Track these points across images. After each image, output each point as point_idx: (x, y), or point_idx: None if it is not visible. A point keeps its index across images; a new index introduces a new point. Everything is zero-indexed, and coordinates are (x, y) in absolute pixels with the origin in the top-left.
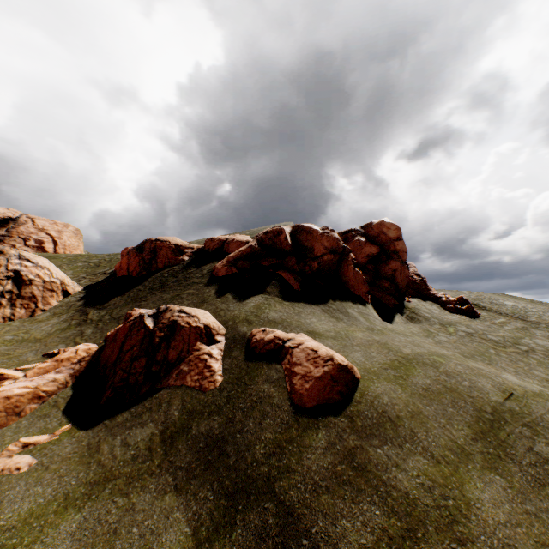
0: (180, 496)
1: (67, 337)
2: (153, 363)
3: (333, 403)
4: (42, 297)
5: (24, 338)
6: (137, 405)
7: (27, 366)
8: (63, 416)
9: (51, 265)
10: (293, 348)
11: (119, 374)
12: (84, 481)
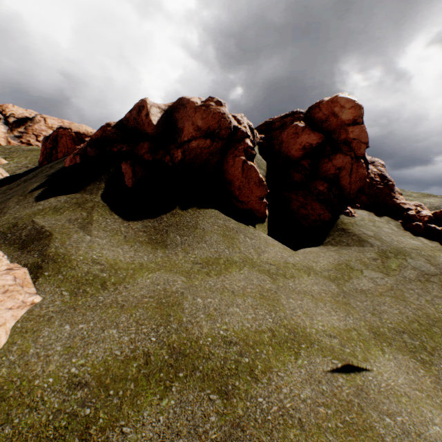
0: None
1: None
2: None
3: None
4: None
5: None
6: None
7: None
8: None
9: None
10: None
11: None
12: None
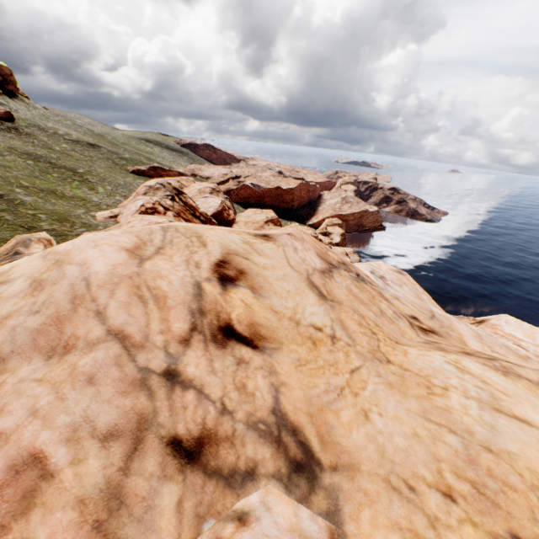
0: None
1: None
2: None
3: (9, 117)
4: None
5: None
6: None
7: None
8: None
9: None
10: None
11: None
12: None
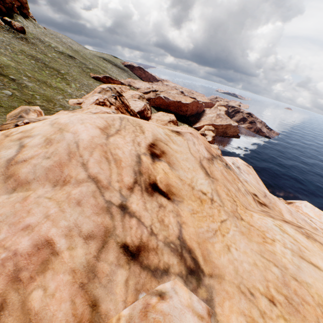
0: (9, 34)
1: None
2: None
3: (23, 31)
4: None
5: None
6: None
7: None
8: None
9: None
10: (14, 23)
11: None
12: None
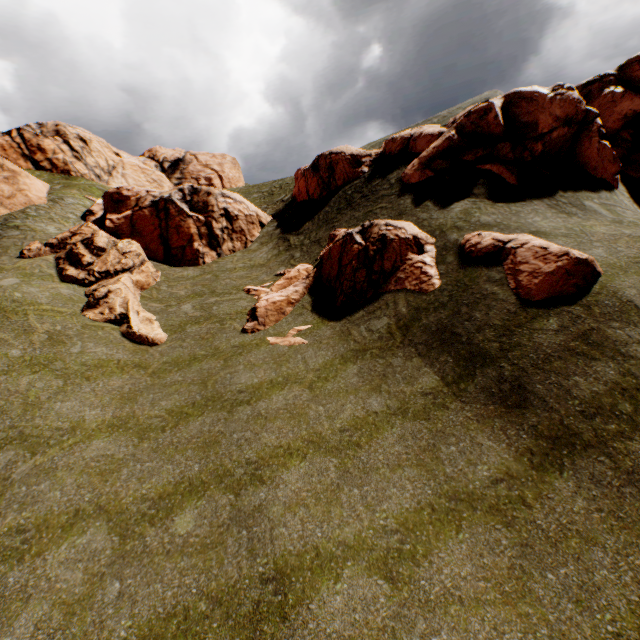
0: (424, 360)
1: (283, 261)
2: (372, 273)
3: (565, 295)
4: (247, 230)
5: (251, 265)
6: (367, 306)
7: (267, 284)
8: (313, 315)
9: (244, 200)
10: (516, 249)
11: (345, 284)
12: (349, 351)
